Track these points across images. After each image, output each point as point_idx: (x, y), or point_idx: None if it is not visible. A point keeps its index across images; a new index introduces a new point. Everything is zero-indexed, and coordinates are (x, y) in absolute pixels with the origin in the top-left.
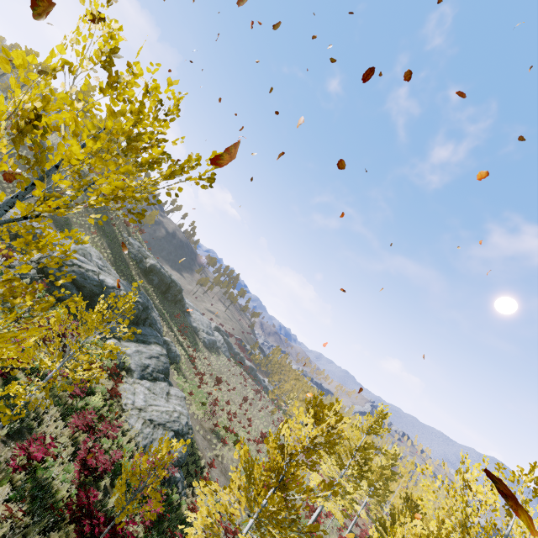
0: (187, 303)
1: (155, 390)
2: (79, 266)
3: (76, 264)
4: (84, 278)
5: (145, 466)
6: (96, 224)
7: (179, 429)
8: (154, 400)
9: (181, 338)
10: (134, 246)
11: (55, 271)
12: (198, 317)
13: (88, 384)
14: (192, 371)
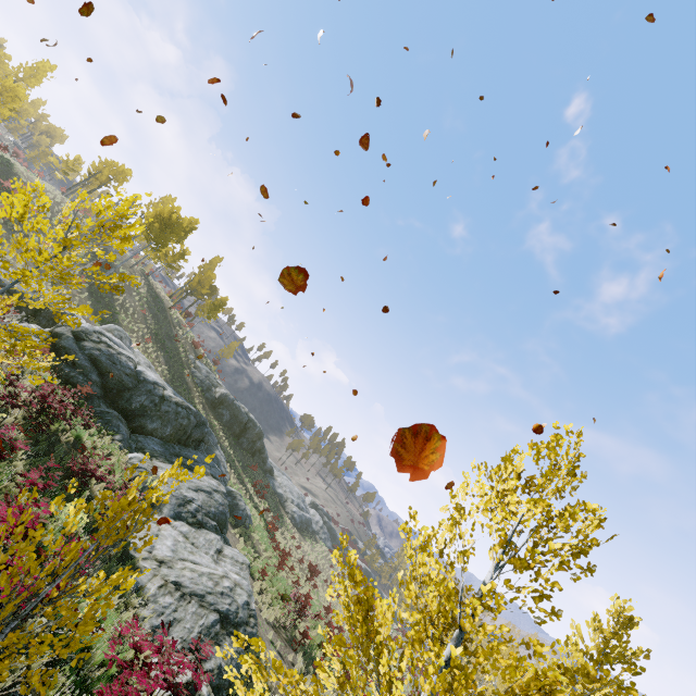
0: (270, 463)
1: (197, 540)
2: (109, 346)
3: (106, 342)
4: (113, 362)
5: (72, 528)
6: (153, 335)
7: (230, 610)
8: (190, 553)
9: (256, 499)
10: (202, 371)
11: (72, 345)
12: (286, 482)
13: (2, 356)
14: (271, 549)
